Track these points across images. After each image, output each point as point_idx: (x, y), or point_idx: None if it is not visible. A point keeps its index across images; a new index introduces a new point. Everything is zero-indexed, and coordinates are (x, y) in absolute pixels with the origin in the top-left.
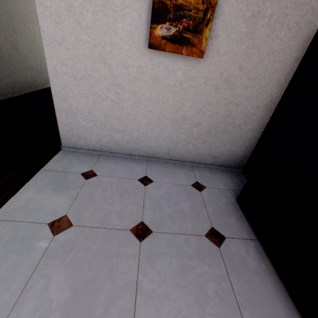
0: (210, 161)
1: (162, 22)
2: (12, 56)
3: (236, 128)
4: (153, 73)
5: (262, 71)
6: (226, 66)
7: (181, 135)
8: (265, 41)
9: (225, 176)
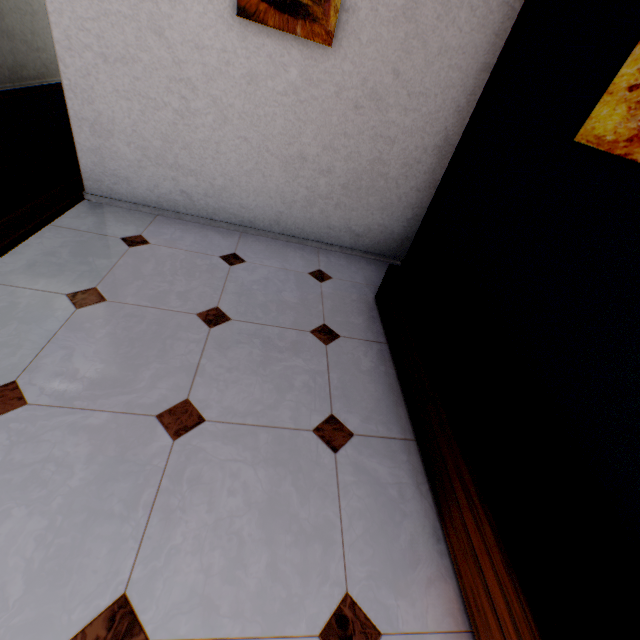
0: (350, 242)
1: None
2: None
3: (391, 185)
4: (248, 66)
5: (431, 84)
6: (372, 67)
7: (299, 190)
8: (435, 29)
9: (371, 267)
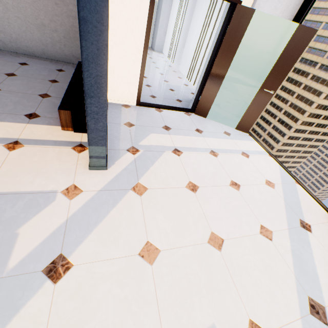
0: (76, 62)
1: None
2: None
3: None
4: None
5: None
6: None
7: (47, 39)
8: None
9: None
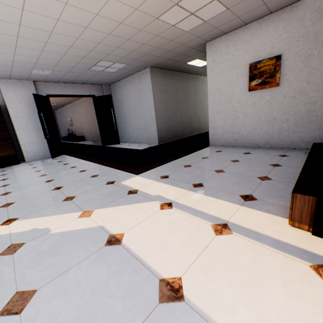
0: (304, 146)
1: (253, 80)
2: (194, 118)
3: (320, 118)
4: (252, 101)
5: None
6: (296, 85)
7: (274, 130)
8: (321, 64)
9: None
